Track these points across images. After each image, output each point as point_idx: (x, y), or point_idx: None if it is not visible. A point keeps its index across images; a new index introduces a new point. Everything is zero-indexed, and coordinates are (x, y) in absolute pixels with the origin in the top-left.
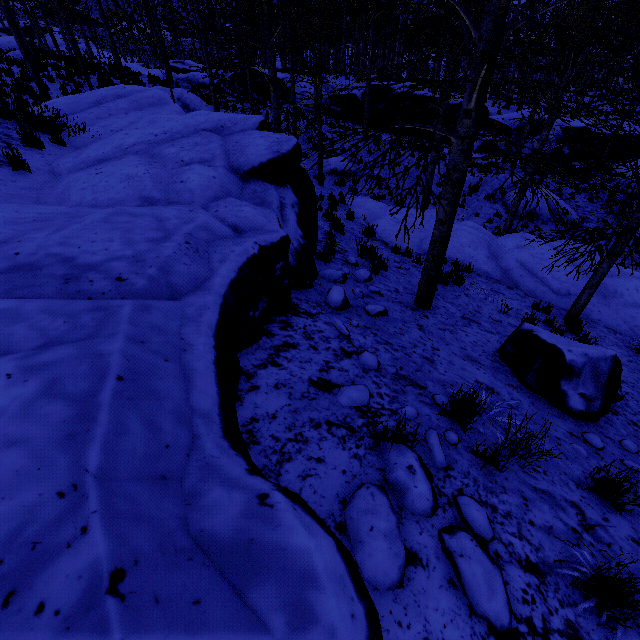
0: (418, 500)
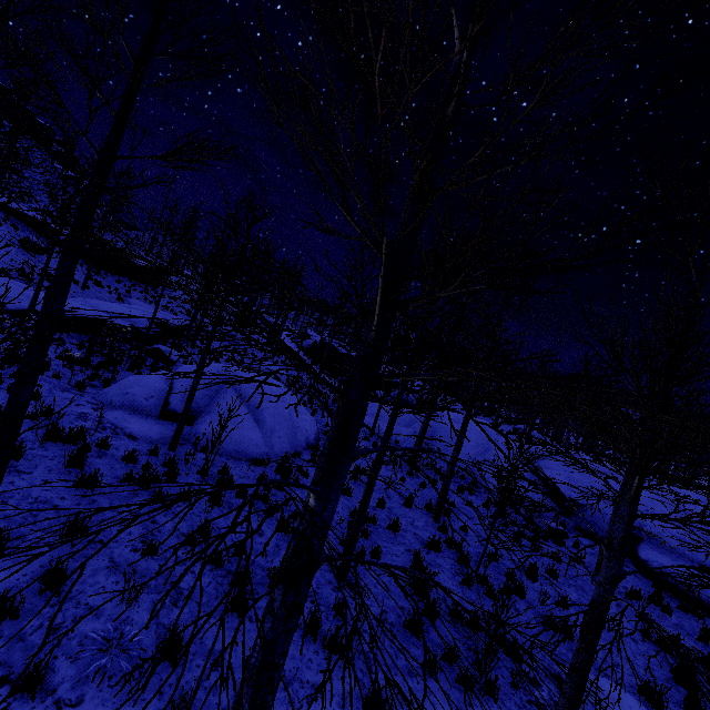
0: None
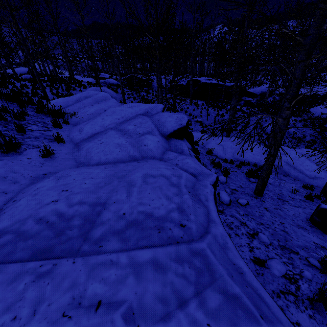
0: None
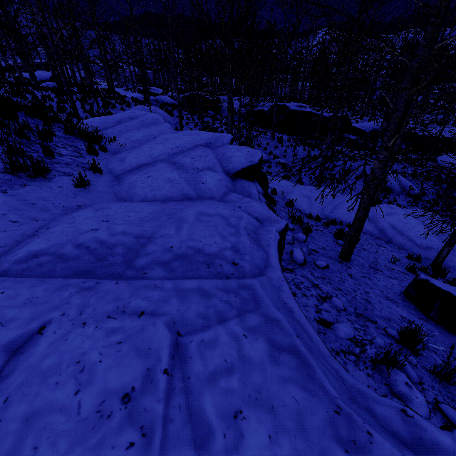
0: (420, 407)
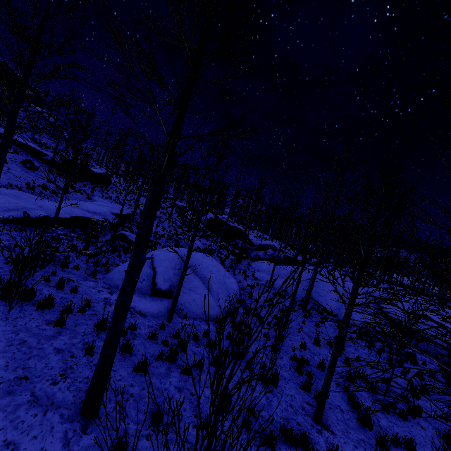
0: None
